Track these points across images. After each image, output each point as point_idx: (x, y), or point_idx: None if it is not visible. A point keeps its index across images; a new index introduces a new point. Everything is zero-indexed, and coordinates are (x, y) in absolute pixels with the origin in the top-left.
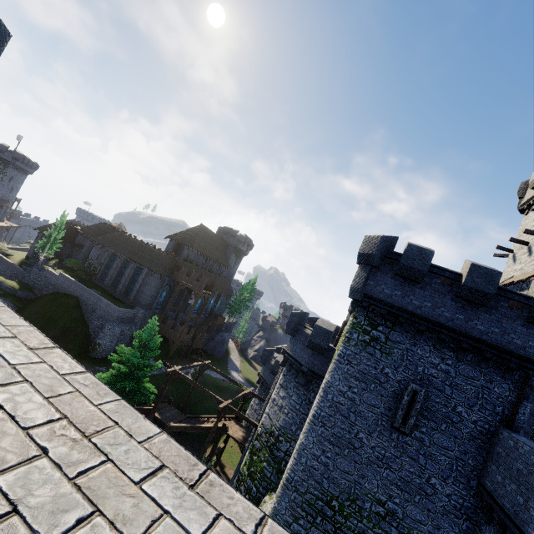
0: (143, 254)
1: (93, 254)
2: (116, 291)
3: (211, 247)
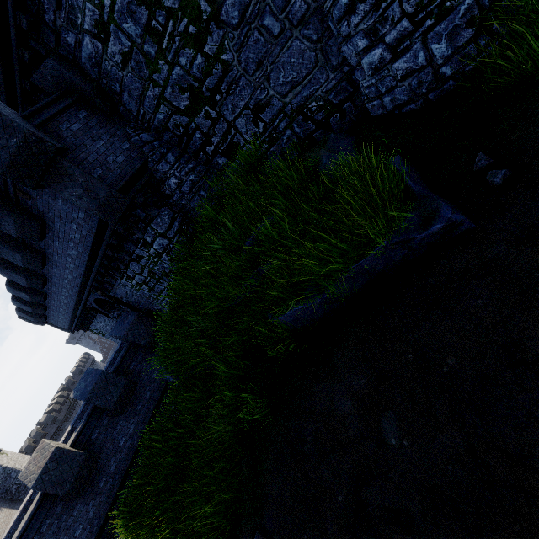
0: None
1: None
2: None
3: None
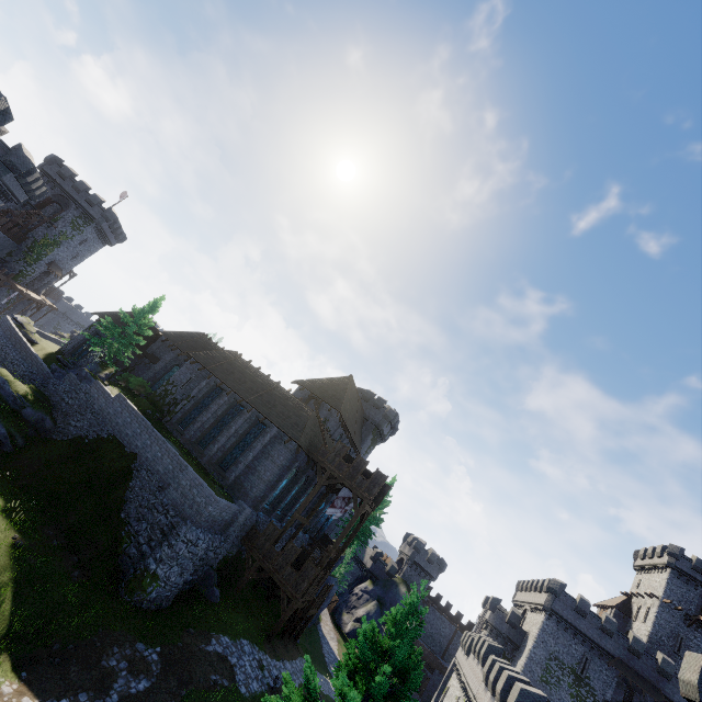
0: (271, 398)
1: (178, 375)
2: (202, 455)
3: (352, 416)
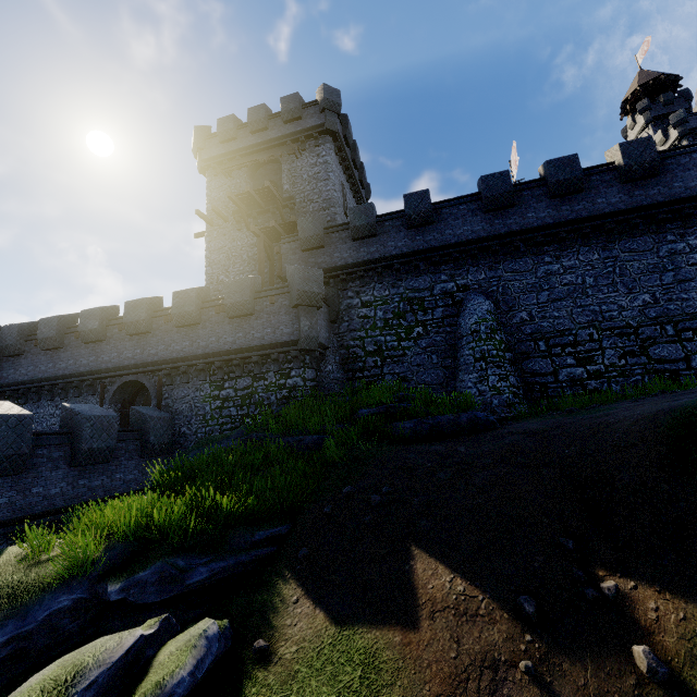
0: None
1: None
2: None
3: None
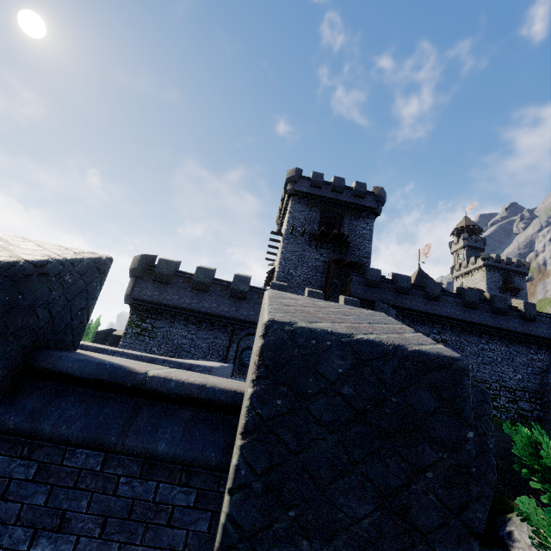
0: None
1: None
2: None
3: None
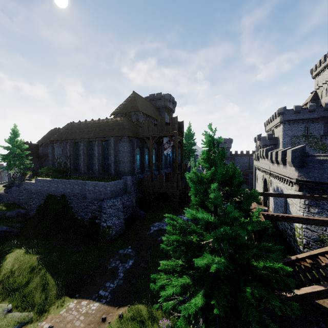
0: (100, 128)
1: (56, 153)
2: (94, 173)
3: (149, 110)
